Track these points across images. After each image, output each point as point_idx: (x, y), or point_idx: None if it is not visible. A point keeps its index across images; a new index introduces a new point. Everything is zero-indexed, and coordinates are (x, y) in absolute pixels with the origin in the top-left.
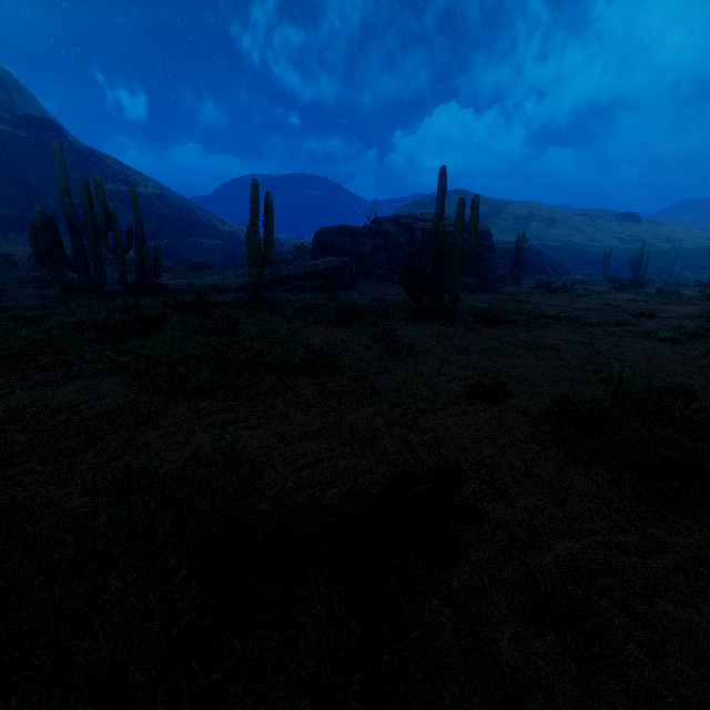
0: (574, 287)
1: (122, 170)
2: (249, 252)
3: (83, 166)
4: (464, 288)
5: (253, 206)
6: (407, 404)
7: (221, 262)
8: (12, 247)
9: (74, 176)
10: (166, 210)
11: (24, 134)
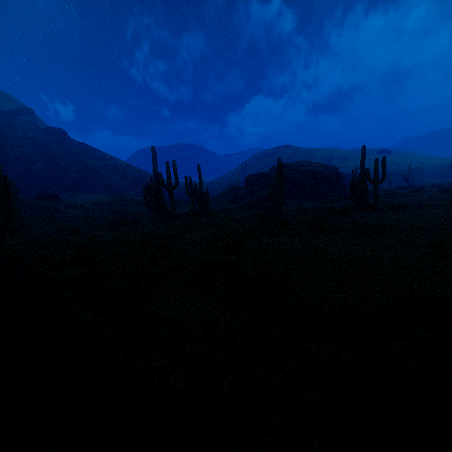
0: (393, 192)
1: (101, 152)
2: (272, 190)
3: (84, 153)
4: (341, 198)
5: (279, 169)
6: (447, 229)
7: (168, 199)
8: (81, 201)
9: (82, 159)
10: (133, 172)
11: (51, 138)
